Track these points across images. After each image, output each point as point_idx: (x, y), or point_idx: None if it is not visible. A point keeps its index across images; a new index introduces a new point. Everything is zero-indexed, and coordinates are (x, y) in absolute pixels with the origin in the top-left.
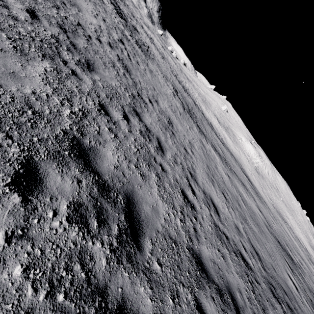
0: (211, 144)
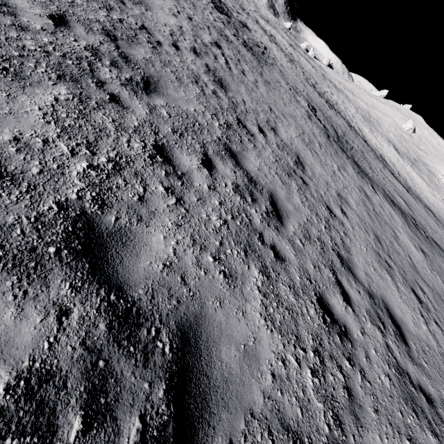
0: (384, 194)
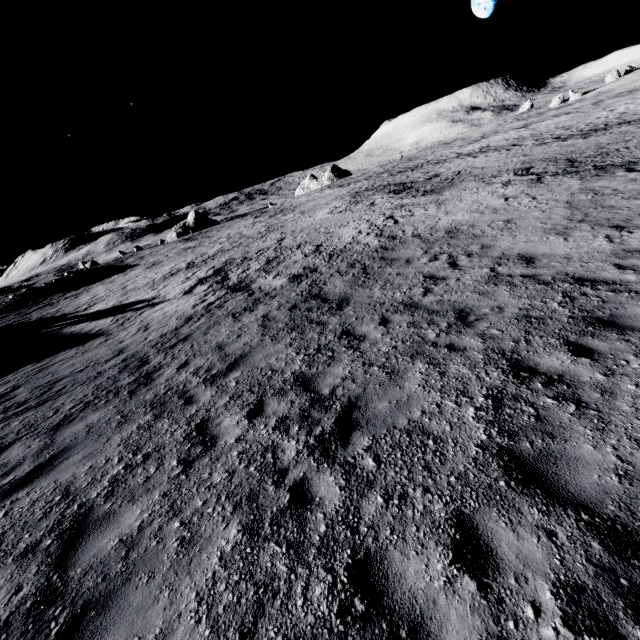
0: None
